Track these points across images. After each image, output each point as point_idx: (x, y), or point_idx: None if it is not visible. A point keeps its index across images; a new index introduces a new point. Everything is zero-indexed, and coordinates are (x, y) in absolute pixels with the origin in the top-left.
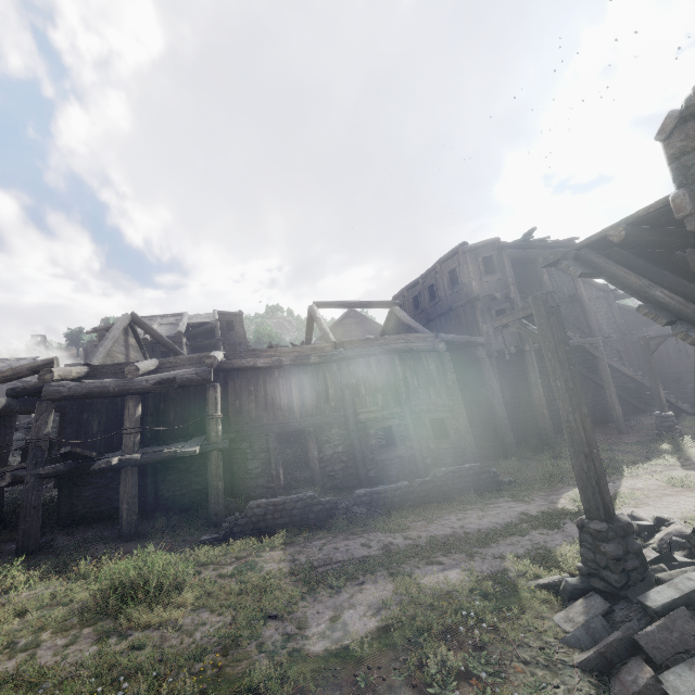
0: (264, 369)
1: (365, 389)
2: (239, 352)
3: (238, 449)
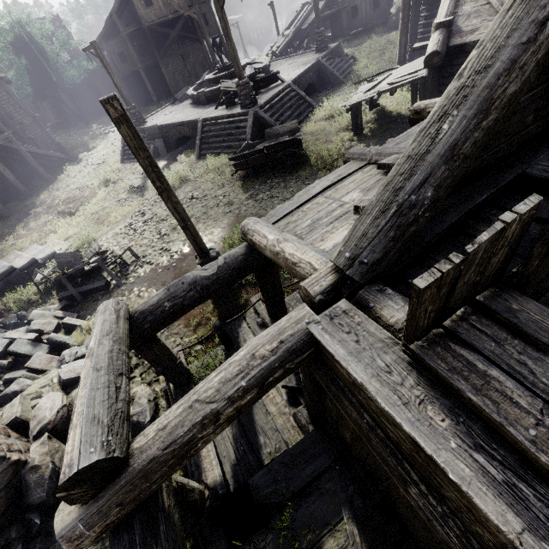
0: None
1: None
2: None
3: None
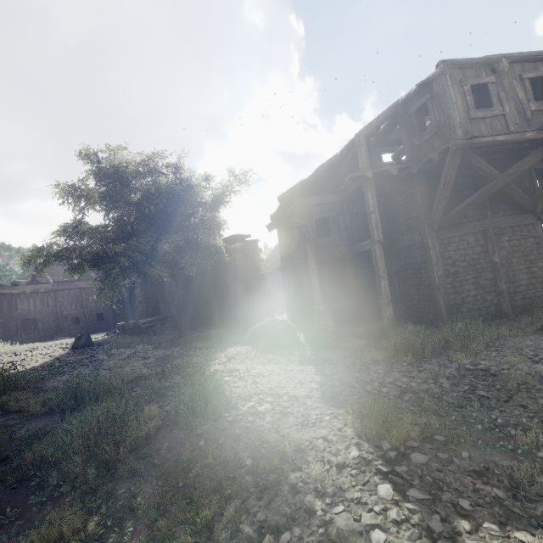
0: (16, 294)
1: (67, 302)
2: (3, 287)
3: (1, 326)
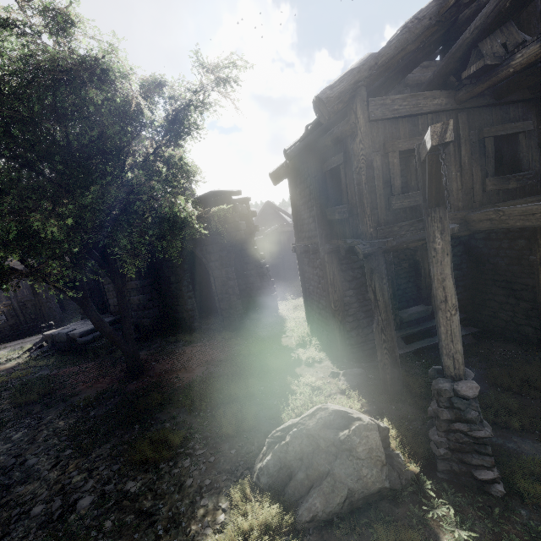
0: None
1: None
2: None
3: None
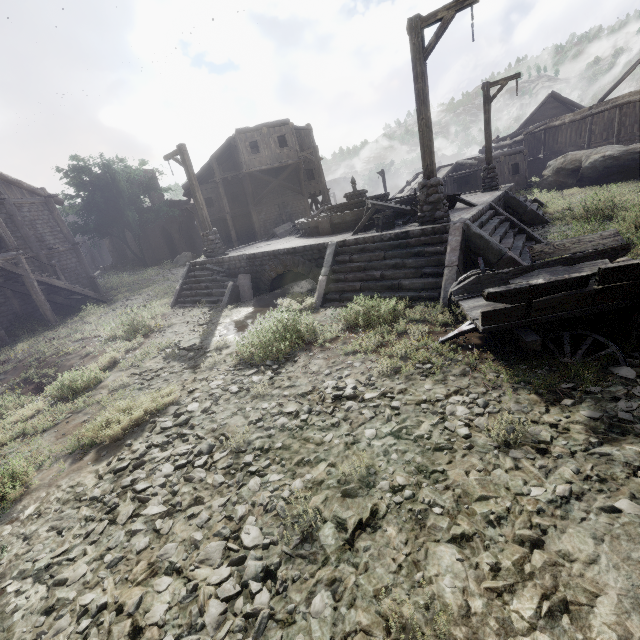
0: None
1: None
2: None
3: None
